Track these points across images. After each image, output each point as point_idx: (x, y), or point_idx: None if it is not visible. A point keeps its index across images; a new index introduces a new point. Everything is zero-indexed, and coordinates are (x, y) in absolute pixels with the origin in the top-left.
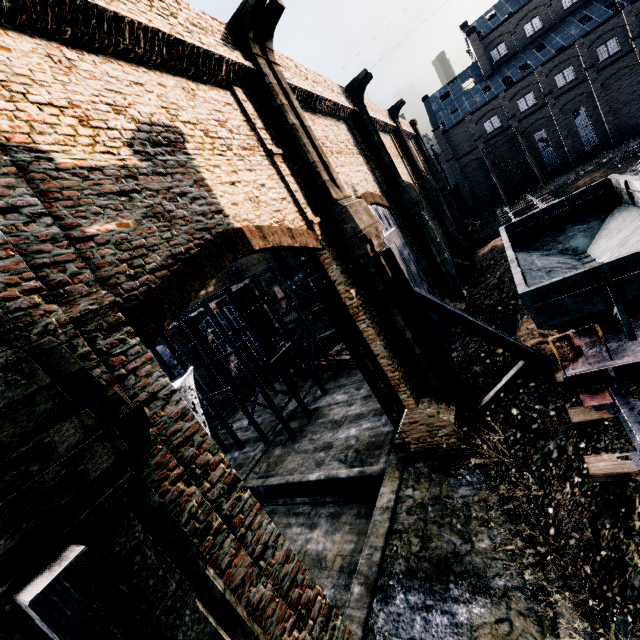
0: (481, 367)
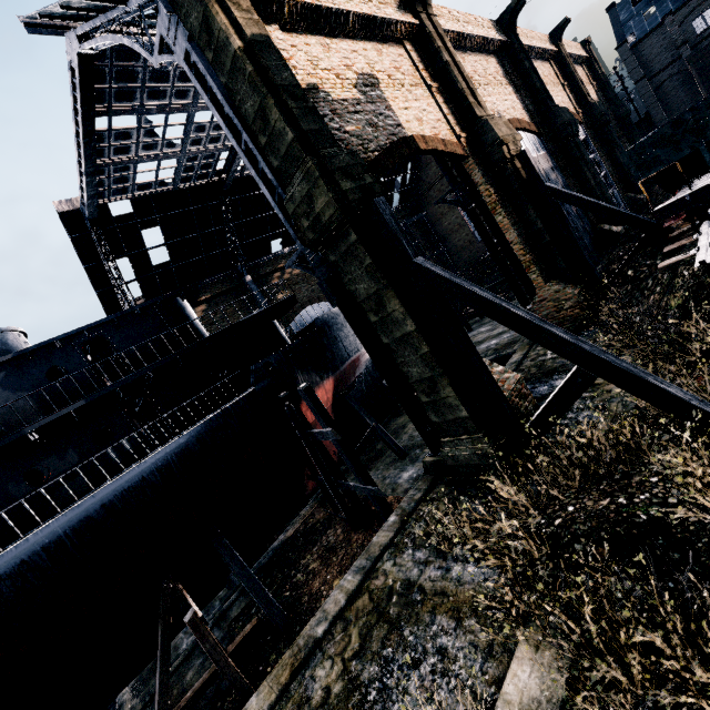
0: (618, 263)
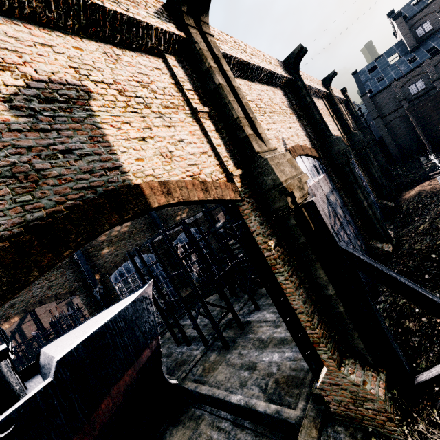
0: (415, 324)
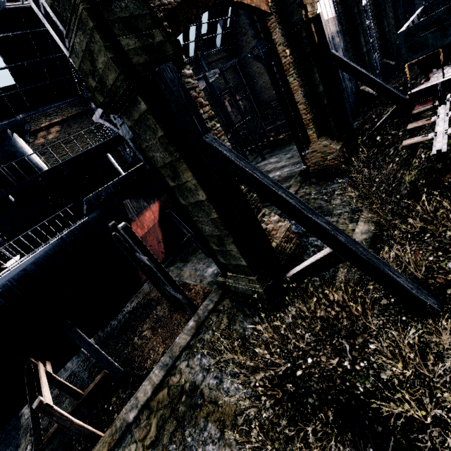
0: (370, 125)
